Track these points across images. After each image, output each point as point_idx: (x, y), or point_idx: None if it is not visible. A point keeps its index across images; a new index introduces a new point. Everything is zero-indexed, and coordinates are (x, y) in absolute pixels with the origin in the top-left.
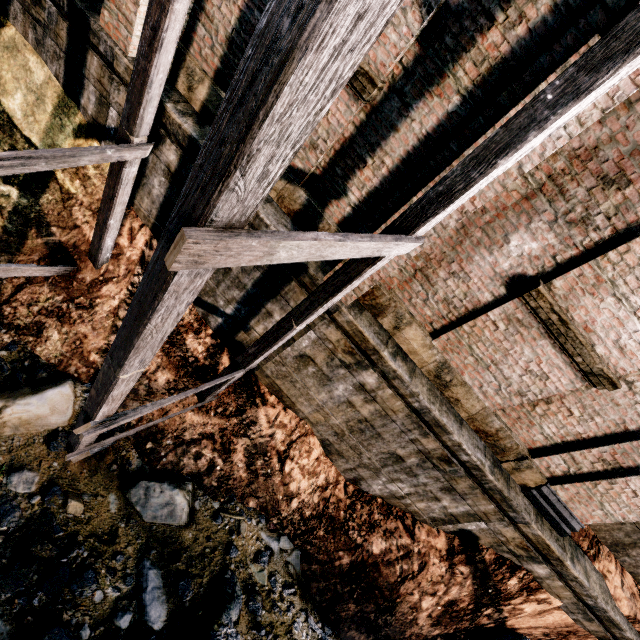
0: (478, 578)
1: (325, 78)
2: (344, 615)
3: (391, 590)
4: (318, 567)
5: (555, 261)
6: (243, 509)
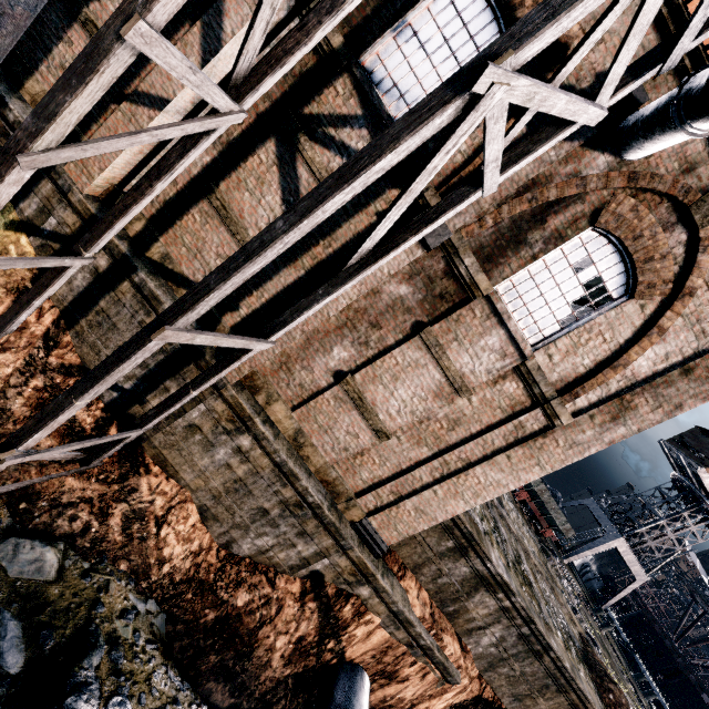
0: (323, 611)
1: (222, 294)
2: (204, 668)
3: (250, 635)
4: (183, 626)
5: (356, 364)
6: (114, 570)
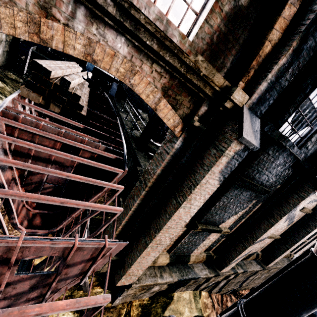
0: None
1: None
2: None
3: None
4: None
5: None
6: None
